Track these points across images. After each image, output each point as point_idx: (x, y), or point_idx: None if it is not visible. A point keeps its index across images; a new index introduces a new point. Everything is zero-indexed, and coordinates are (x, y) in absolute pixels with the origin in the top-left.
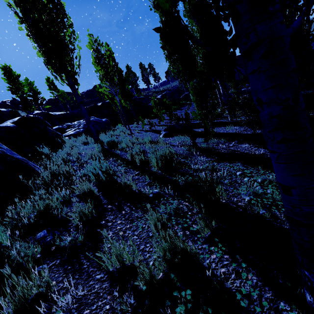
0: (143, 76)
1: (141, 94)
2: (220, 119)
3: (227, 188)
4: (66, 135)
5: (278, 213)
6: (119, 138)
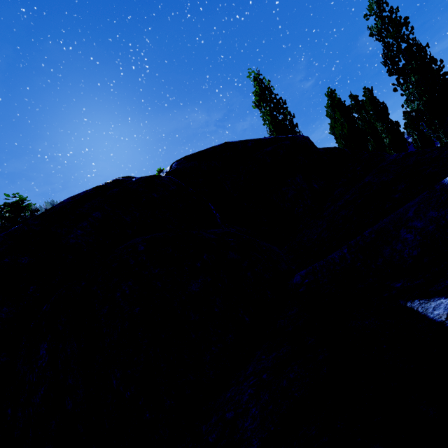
0: None
1: None
2: None
3: None
4: None
5: None
6: None
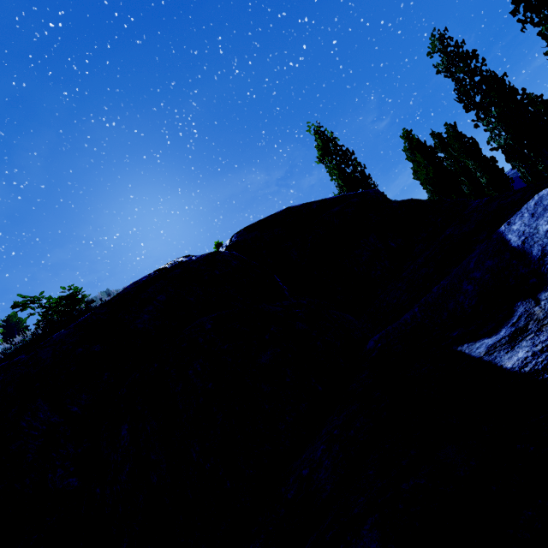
0: None
1: None
2: None
3: None
4: None
5: None
6: None
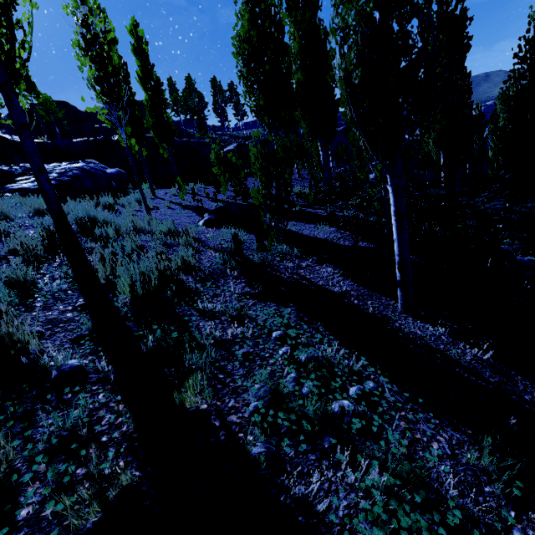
0: (215, 103)
1: (207, 135)
2: (317, 208)
3: (235, 370)
4: (11, 189)
5: (293, 453)
6: (109, 215)
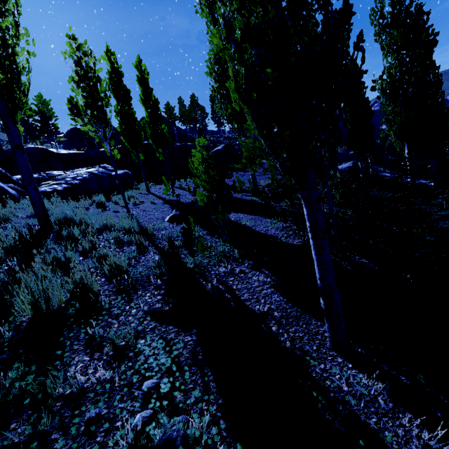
0: (213, 113)
1: (206, 138)
2: None
3: None
4: None
5: None
6: (84, 215)
